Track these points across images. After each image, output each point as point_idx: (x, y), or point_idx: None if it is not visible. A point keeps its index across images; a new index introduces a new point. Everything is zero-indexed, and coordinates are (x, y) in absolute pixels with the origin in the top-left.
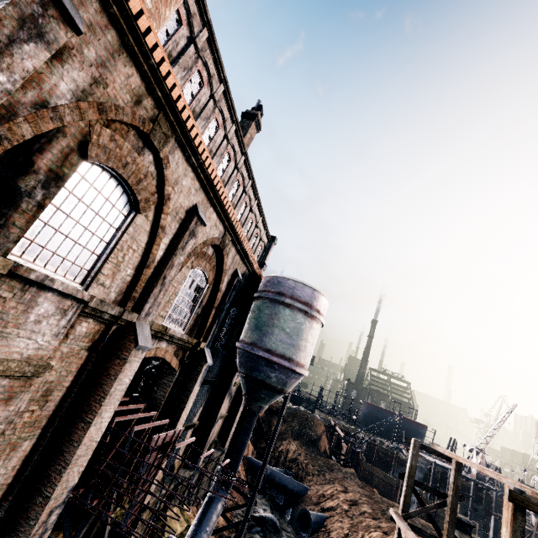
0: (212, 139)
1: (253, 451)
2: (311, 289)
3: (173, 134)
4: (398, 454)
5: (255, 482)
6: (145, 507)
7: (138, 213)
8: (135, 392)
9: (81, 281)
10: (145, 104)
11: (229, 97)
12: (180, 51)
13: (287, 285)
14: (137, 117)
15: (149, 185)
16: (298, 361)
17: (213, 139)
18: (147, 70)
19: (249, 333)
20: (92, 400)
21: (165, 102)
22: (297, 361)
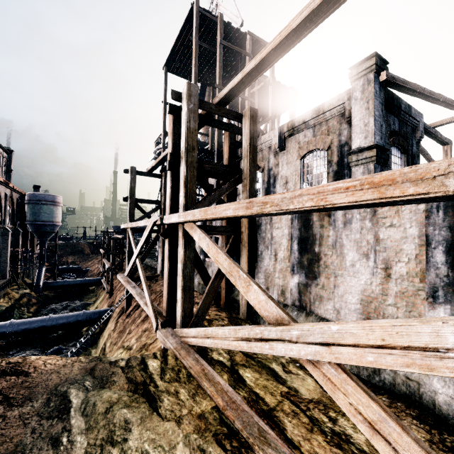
0: None
1: (48, 267)
2: (52, 196)
3: None
4: None
5: None
6: (19, 273)
7: None
8: None
9: None
10: None
11: None
12: None
13: (41, 196)
14: None
15: None
16: (56, 221)
17: None
18: None
19: (31, 217)
20: (5, 245)
21: None
22: (56, 221)
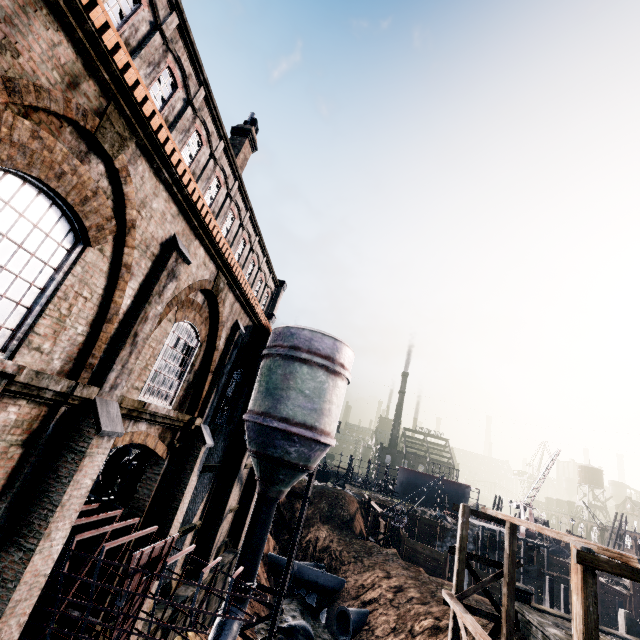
0: (194, 158)
1: (275, 546)
2: (332, 339)
3: (132, 136)
4: (443, 522)
5: (279, 583)
6: None
7: (87, 246)
8: (109, 495)
9: (2, 346)
10: (84, 89)
11: (212, 104)
12: (141, 40)
13: (302, 336)
14: (73, 106)
15: (101, 206)
16: (323, 428)
17: (196, 158)
18: (83, 38)
19: (259, 400)
20: (33, 517)
21: (115, 88)
22: (321, 429)
